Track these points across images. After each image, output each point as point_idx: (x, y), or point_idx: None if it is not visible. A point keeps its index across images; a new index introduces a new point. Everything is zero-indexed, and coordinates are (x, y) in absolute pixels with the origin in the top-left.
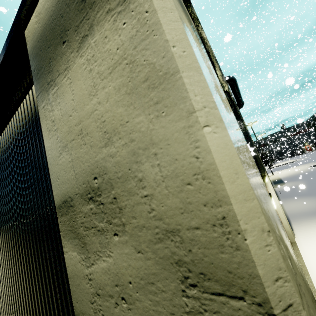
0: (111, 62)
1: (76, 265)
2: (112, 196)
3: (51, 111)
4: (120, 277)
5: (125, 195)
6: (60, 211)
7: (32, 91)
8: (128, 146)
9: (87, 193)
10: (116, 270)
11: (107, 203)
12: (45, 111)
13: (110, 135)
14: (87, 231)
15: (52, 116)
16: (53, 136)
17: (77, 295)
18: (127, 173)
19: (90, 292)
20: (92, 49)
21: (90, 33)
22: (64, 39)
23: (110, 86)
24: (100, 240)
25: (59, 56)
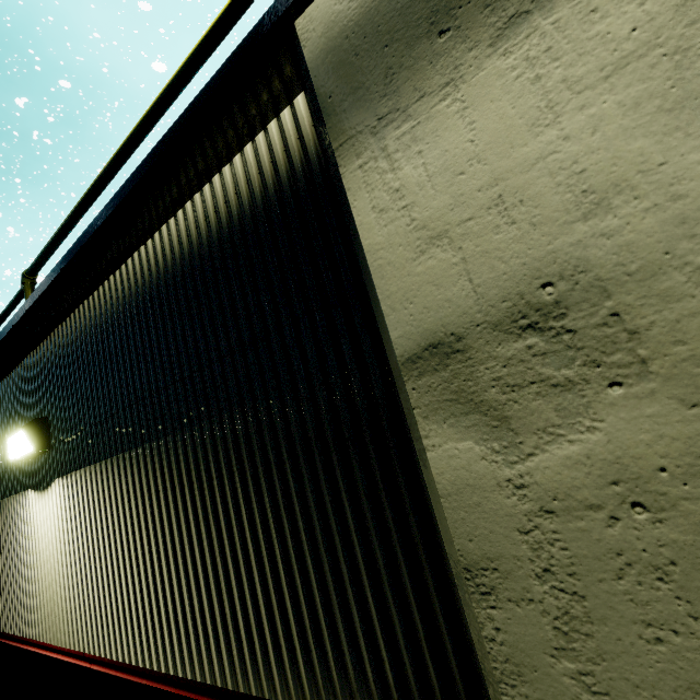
0: (610, 56)
1: (471, 467)
2: (606, 311)
3: (388, 171)
4: (627, 464)
5: (651, 304)
6: (417, 367)
7: (245, 156)
8: (662, 210)
9: (515, 319)
10: (615, 454)
11: (588, 328)
12: (365, 175)
13: (602, 196)
14: (514, 392)
15: (391, 182)
16: (395, 221)
17: (471, 525)
18: (659, 260)
19: (520, 512)
20: (545, 36)
21: (539, 8)
22: (446, 25)
23: (605, 102)
24: (559, 403)
25: (422, 60)
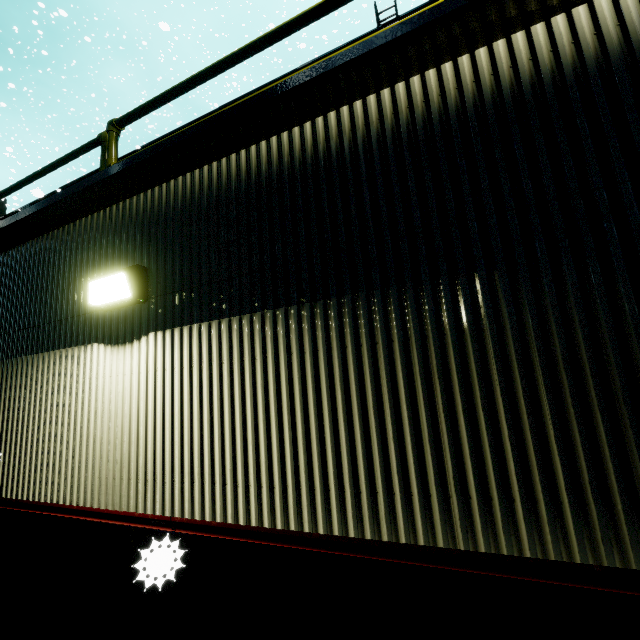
0: None
1: None
2: None
3: None
4: None
5: None
6: None
7: (552, 25)
8: None
9: None
10: None
11: None
12: None
13: None
14: None
15: None
16: None
17: None
18: None
19: None
20: None
21: None
22: None
23: None
24: None
25: None
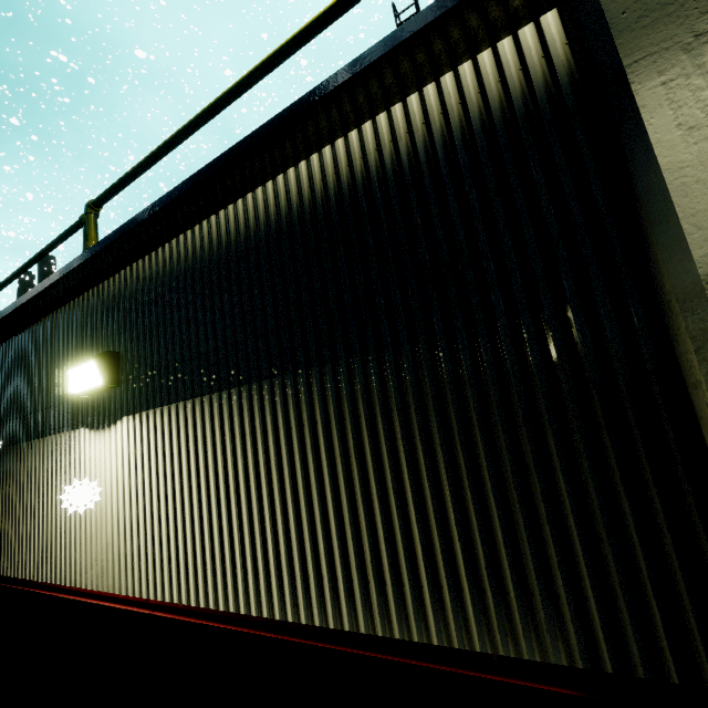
0: None
1: None
2: None
3: (705, 88)
4: None
5: None
6: None
7: (441, 85)
8: None
9: None
10: None
11: None
12: (670, 92)
13: None
14: None
15: None
16: None
17: None
18: None
19: None
20: None
21: None
22: None
23: None
24: None
25: None
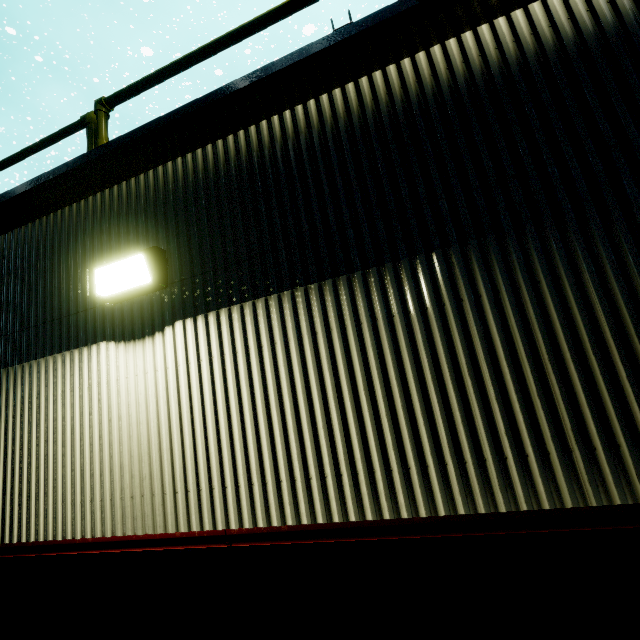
0: None
1: None
2: None
3: None
4: None
5: None
6: None
7: None
8: None
9: None
10: None
11: None
12: None
13: None
14: None
15: None
16: None
17: None
18: None
19: None
20: None
21: None
22: None
23: None
24: None
25: None
